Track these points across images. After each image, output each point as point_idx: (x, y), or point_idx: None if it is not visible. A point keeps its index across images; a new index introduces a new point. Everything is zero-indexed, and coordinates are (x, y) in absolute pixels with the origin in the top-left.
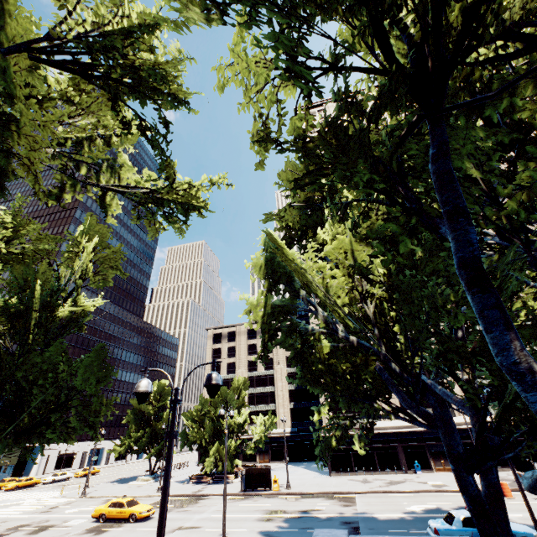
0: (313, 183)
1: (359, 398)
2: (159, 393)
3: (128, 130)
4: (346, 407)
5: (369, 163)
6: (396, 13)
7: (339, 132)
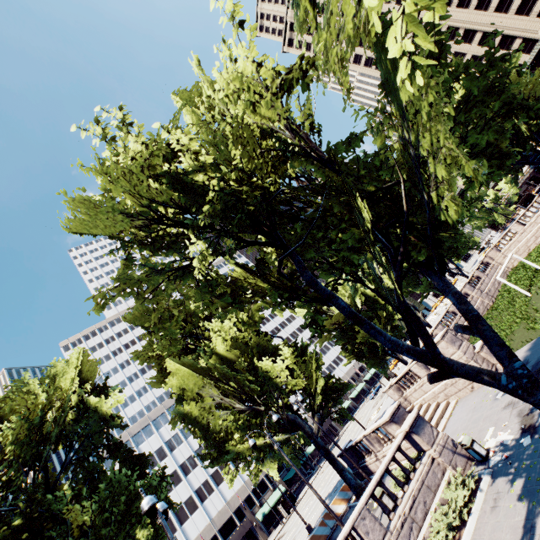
0: None
1: (513, 167)
2: None
3: None
4: (511, 172)
5: None
6: None
7: None
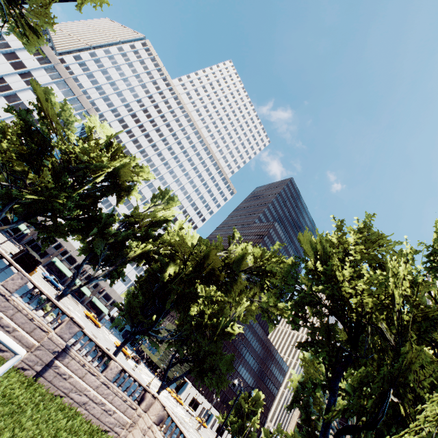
0: (304, 347)
1: None
2: (255, 400)
3: (263, 291)
4: None
5: (328, 350)
6: (325, 316)
7: (328, 329)
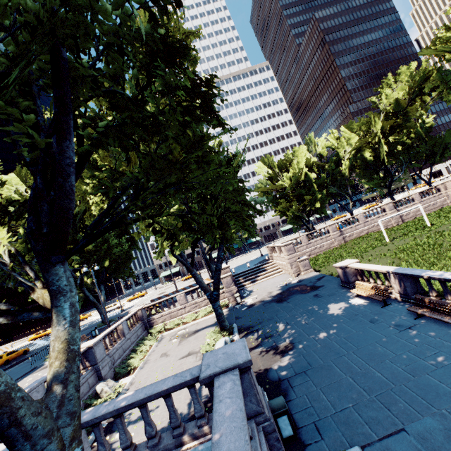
0: None
1: None
2: None
3: (430, 95)
4: None
5: None
6: None
7: None
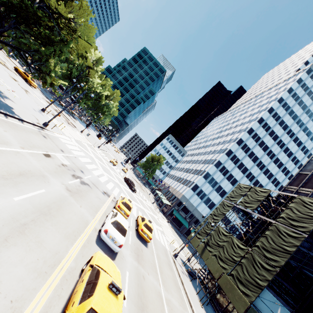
0: None
1: None
2: None
3: None
4: None
5: None
6: None
7: None
